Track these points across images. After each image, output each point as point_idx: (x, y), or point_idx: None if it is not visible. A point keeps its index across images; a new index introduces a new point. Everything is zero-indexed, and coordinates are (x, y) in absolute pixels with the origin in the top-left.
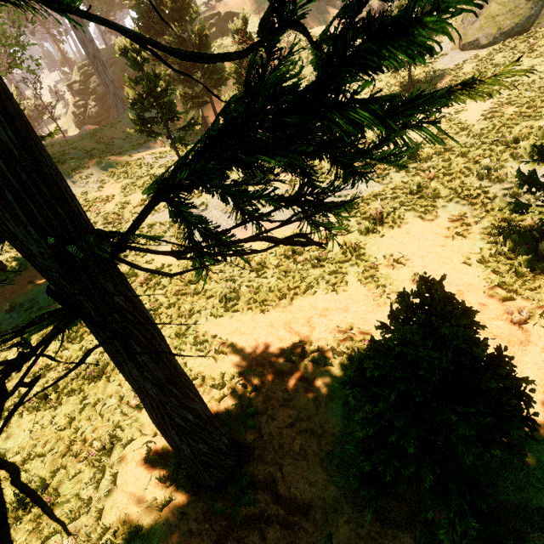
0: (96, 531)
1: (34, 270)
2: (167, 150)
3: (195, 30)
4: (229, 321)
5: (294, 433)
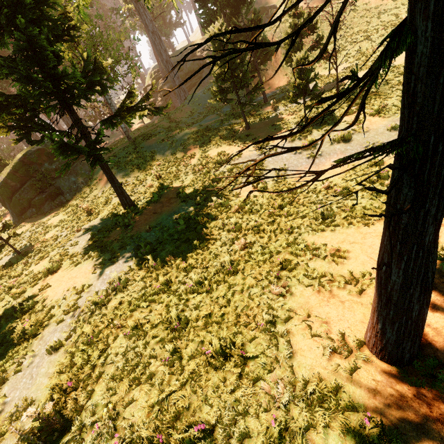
0: (299, 382)
1: (154, 206)
2: (227, 117)
3: (250, 18)
4: (332, 234)
5: None
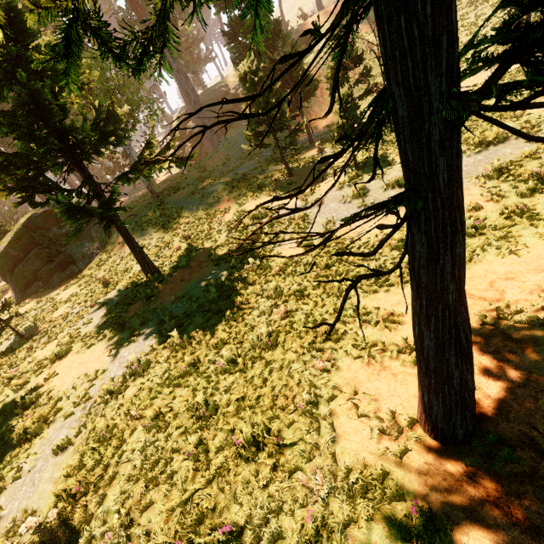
0: (341, 470)
1: (181, 272)
2: (267, 163)
3: (287, 51)
4: (386, 295)
5: (533, 392)
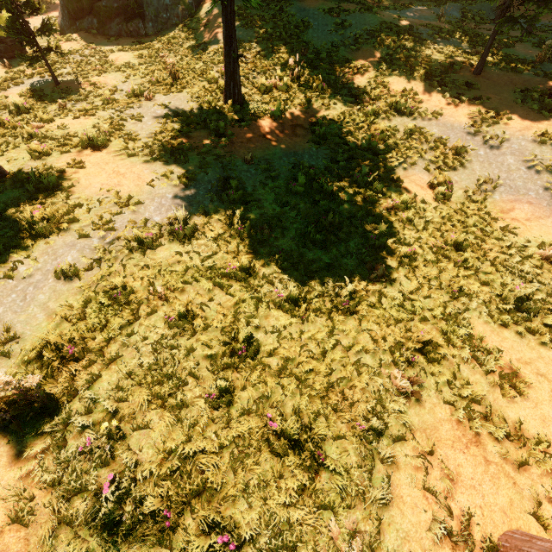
0: None
1: (269, 123)
2: (451, 28)
3: None
4: (516, 340)
5: None
